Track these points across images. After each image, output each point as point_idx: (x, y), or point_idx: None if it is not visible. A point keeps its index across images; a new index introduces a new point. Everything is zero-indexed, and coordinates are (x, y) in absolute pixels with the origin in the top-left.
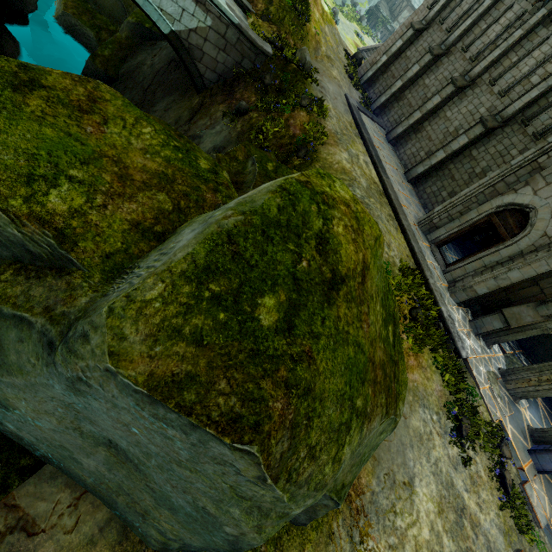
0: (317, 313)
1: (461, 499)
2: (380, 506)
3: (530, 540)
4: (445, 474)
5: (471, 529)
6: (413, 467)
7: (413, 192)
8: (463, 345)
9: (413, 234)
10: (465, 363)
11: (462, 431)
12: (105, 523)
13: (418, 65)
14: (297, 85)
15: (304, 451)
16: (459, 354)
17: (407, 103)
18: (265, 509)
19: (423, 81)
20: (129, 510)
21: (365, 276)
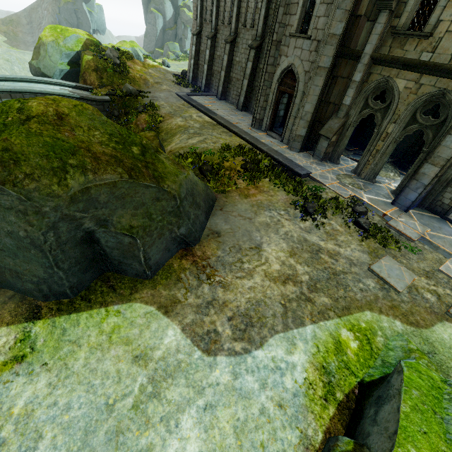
0: (15, 129)
1: (316, 246)
2: (226, 262)
3: (399, 249)
4: (297, 237)
5: (329, 258)
6: (260, 239)
7: (247, 114)
8: (303, 168)
9: (245, 132)
10: (310, 178)
11: (308, 210)
12: (12, 296)
13: (208, 50)
14: (134, 105)
15: (22, 175)
16: (299, 174)
17: (217, 72)
18: (23, 210)
19: (217, 55)
20: (14, 279)
21: (63, 117)
